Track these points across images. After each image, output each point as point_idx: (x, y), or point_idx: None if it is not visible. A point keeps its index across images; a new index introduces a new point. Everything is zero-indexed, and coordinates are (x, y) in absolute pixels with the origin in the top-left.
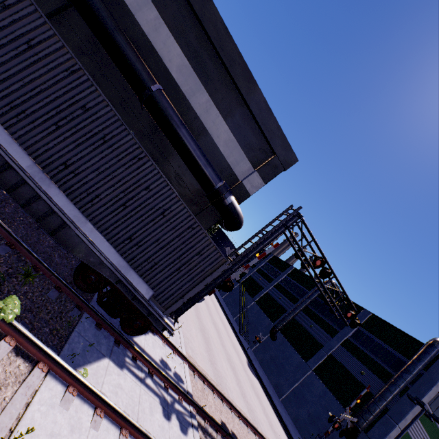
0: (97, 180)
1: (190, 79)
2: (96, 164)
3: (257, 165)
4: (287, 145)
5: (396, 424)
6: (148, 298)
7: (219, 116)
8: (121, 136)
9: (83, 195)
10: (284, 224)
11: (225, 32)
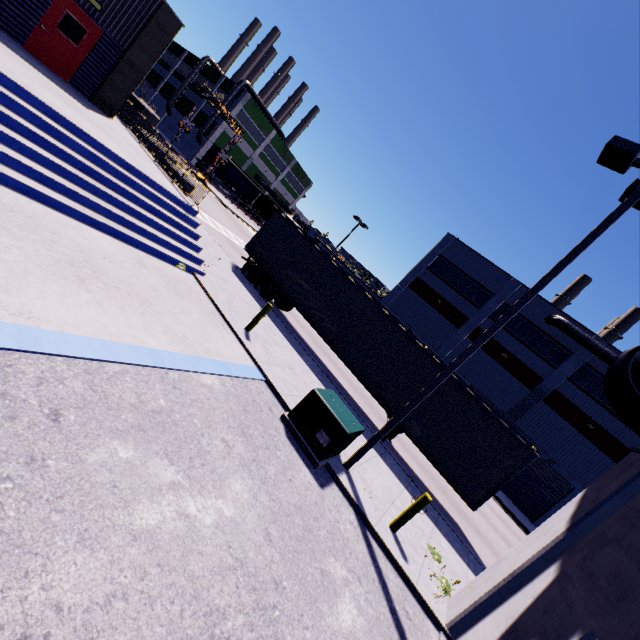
0: None
1: None
2: None
3: None
4: None
5: (219, 128)
6: None
7: None
8: None
9: None
10: None
11: None
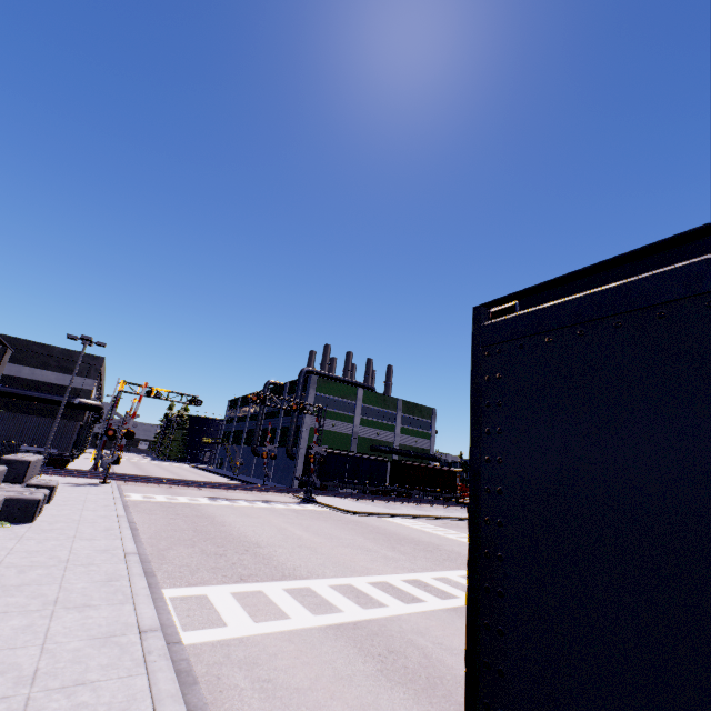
0: (7, 432)
1: (12, 368)
2: (2, 428)
3: (85, 375)
4: (93, 356)
5: (303, 429)
6: (57, 452)
7: (43, 371)
8: (4, 415)
9: (6, 439)
10: (119, 390)
11: (12, 338)
